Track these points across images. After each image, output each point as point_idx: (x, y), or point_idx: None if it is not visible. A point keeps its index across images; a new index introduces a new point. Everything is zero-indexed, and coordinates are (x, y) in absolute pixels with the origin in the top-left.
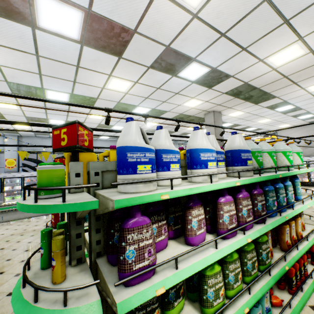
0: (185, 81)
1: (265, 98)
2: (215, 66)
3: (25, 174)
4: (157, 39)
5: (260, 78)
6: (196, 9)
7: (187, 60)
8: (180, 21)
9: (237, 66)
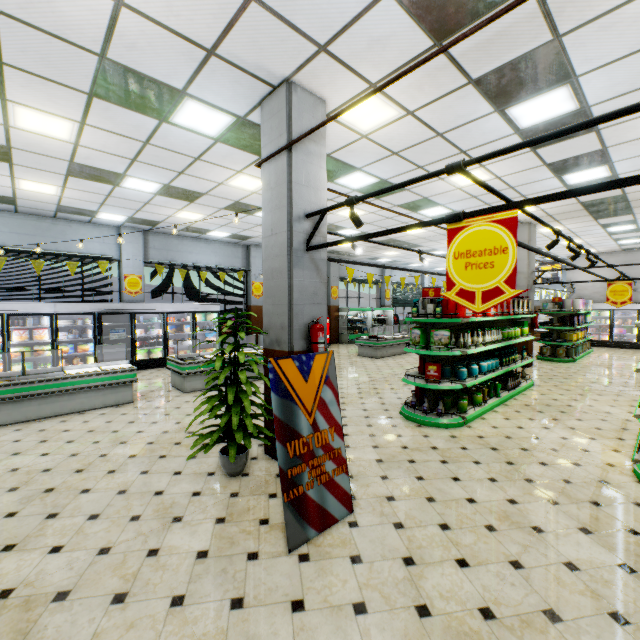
0: (558, 184)
1: (616, 214)
2: (619, 173)
3: (168, 308)
4: (607, 140)
5: None
6: None
7: (601, 163)
8: None
9: None
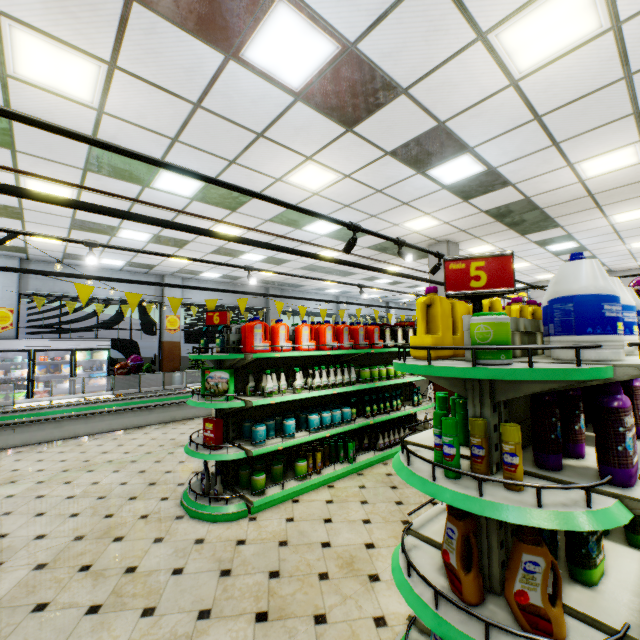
0: (432, 184)
1: (541, 227)
2: (496, 166)
3: (37, 345)
4: (433, 108)
5: (553, 192)
6: (521, 73)
7: (458, 149)
8: (486, 88)
9: (529, 170)
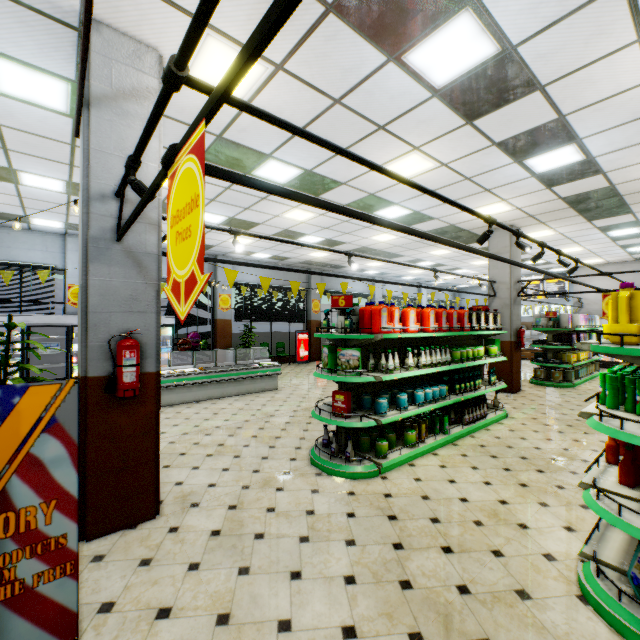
0: (523, 172)
1: (612, 213)
2: (595, 155)
3: None
4: (561, 103)
5: None
6: None
7: (566, 140)
8: (622, 84)
9: (627, 159)
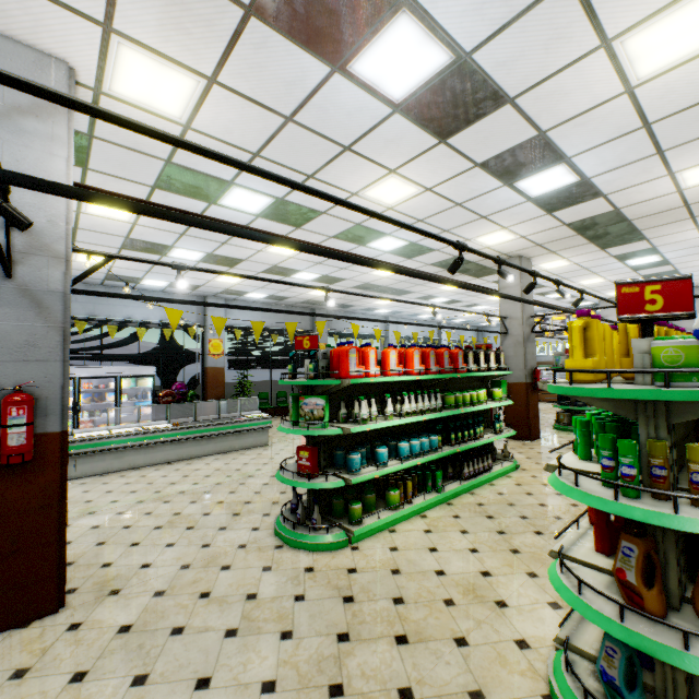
0: (517, 196)
1: (625, 240)
2: (590, 176)
3: (82, 372)
4: (537, 118)
5: (646, 203)
6: (639, 79)
7: (554, 159)
8: (598, 95)
9: (625, 180)
